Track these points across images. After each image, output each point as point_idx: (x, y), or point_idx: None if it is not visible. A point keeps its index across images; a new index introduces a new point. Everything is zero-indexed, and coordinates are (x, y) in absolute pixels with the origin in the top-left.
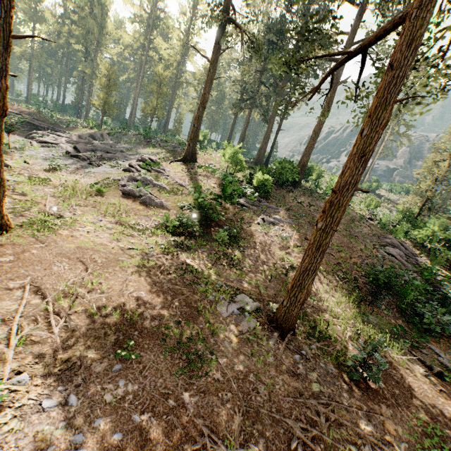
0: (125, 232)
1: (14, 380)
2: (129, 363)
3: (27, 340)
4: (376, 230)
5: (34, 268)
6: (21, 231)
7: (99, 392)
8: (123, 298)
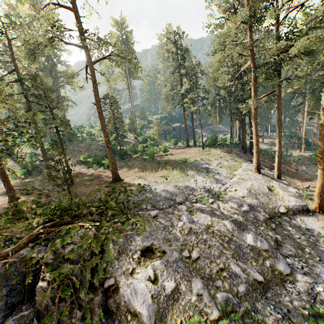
0: None
1: None
2: None
3: None
4: (101, 144)
5: None
6: None
7: None
8: None
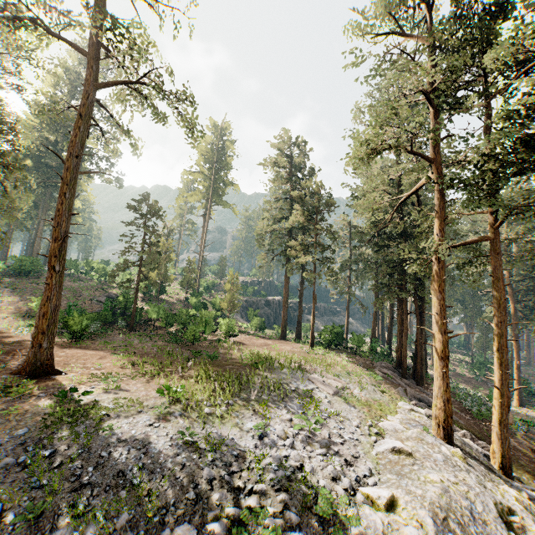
0: None
1: None
2: None
3: None
4: (111, 292)
5: None
6: None
7: None
8: None
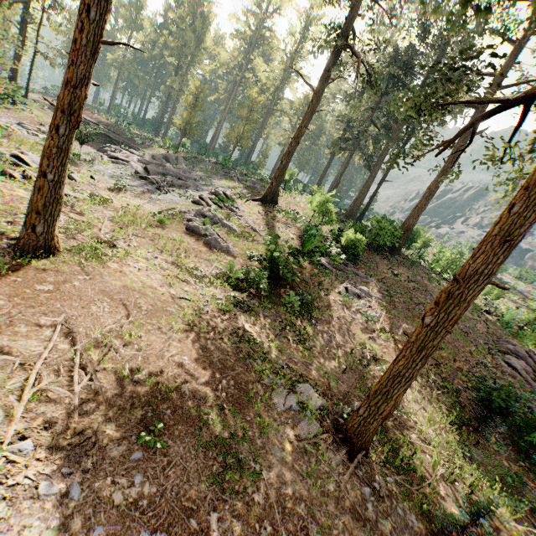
0: (180, 276)
1: (15, 447)
2: (152, 452)
3: (43, 396)
4: (494, 329)
5: (71, 303)
6: (68, 256)
7: (109, 486)
8: (162, 361)
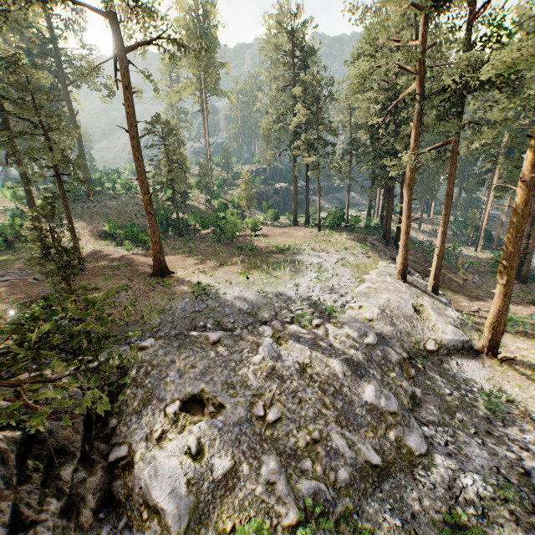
0: None
1: None
2: None
3: None
4: None
5: None
6: None
7: None
8: None
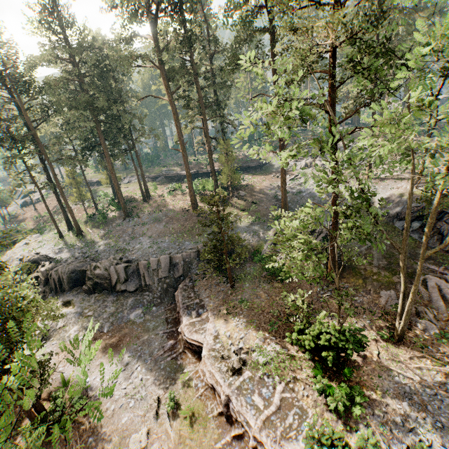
0: None
1: None
2: None
3: None
4: None
5: None
6: None
7: None
8: None
